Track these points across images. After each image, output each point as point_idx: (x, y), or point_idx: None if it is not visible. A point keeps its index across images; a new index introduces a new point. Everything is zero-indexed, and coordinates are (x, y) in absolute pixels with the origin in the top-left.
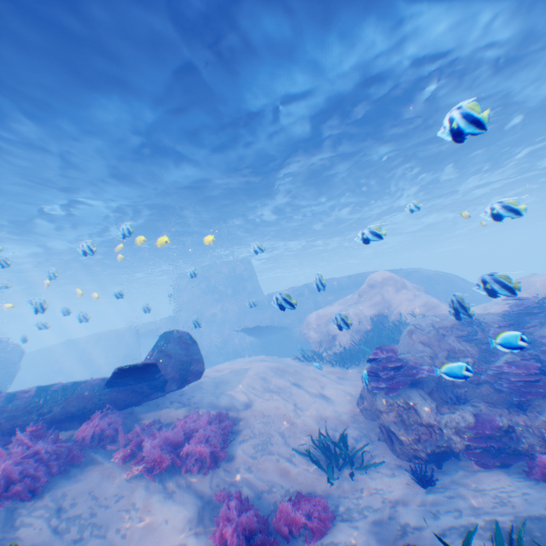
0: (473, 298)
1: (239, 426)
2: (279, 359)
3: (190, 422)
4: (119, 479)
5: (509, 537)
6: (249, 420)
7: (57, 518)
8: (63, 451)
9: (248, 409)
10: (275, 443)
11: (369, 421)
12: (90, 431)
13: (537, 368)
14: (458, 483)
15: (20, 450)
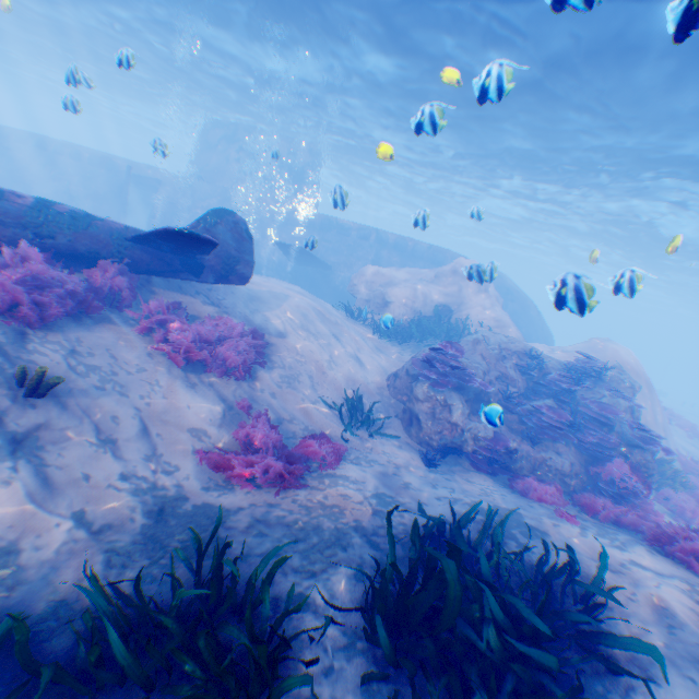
0: (534, 334)
1: (269, 352)
2: (320, 302)
3: (222, 326)
4: (139, 351)
5: (492, 514)
6: (281, 350)
7: (75, 361)
8: (76, 295)
9: (282, 339)
10: (302, 382)
11: (394, 400)
12: (105, 285)
13: (566, 420)
14: (454, 472)
15: (23, 270)
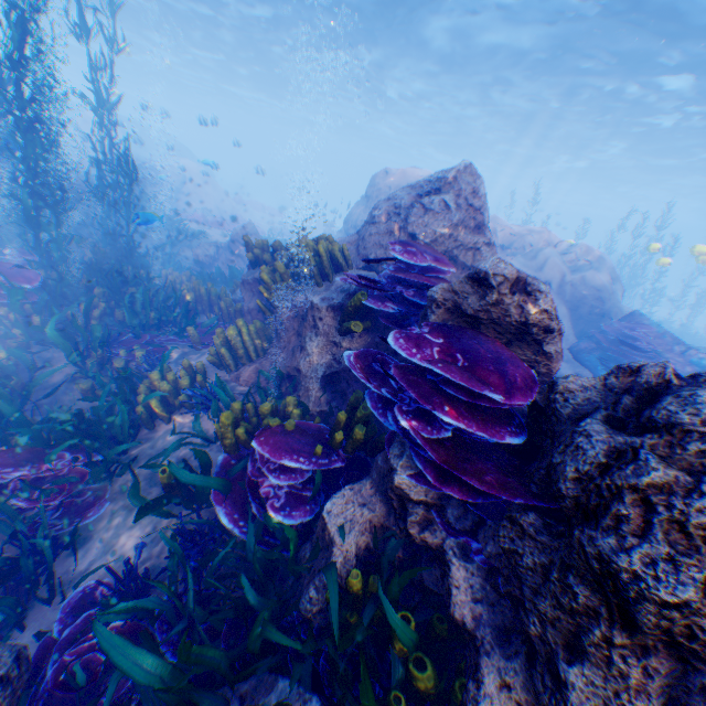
0: None
1: None
2: None
3: None
4: None
5: None
6: None
7: None
8: None
9: None
10: None
11: None
12: None
13: None
14: None
15: None
